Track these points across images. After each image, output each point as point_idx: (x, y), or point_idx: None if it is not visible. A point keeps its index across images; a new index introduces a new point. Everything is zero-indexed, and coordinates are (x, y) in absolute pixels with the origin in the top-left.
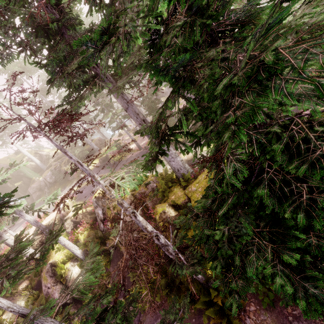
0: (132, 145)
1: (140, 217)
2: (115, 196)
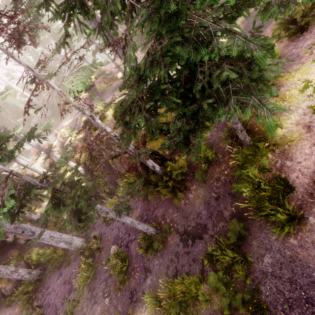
0: (119, 73)
1: (99, 120)
2: (72, 101)
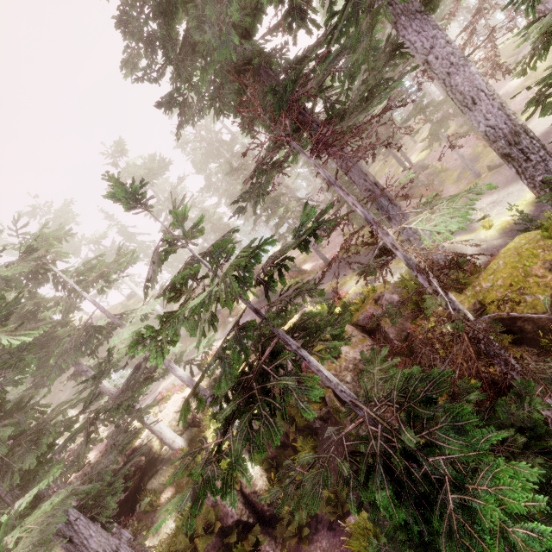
0: (306, 265)
1: (452, 296)
2: (412, 256)
